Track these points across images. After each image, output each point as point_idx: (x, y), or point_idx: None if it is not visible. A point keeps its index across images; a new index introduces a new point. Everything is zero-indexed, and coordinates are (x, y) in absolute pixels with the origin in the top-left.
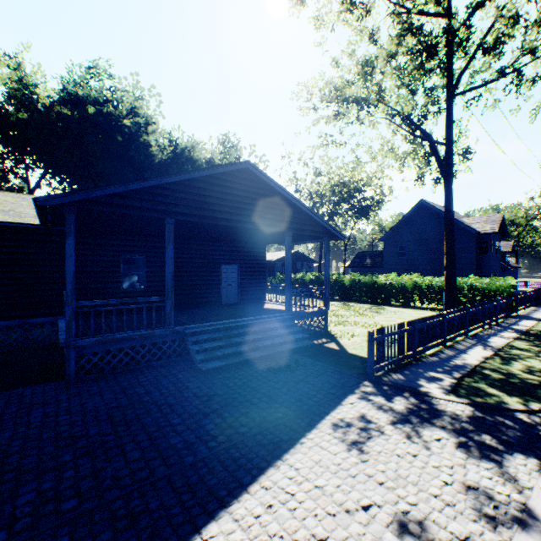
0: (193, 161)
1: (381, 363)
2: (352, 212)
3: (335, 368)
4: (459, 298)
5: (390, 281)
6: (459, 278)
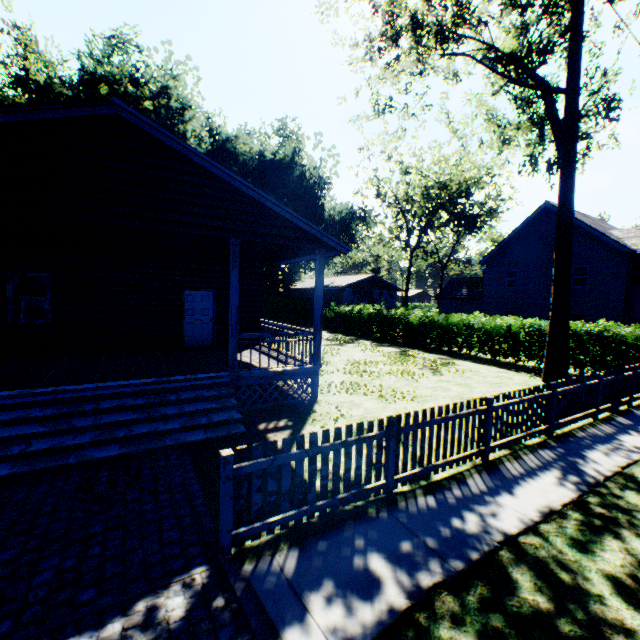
0: (236, 155)
1: (272, 518)
2: (454, 224)
3: (204, 504)
4: (575, 356)
5: (472, 322)
6: (580, 323)
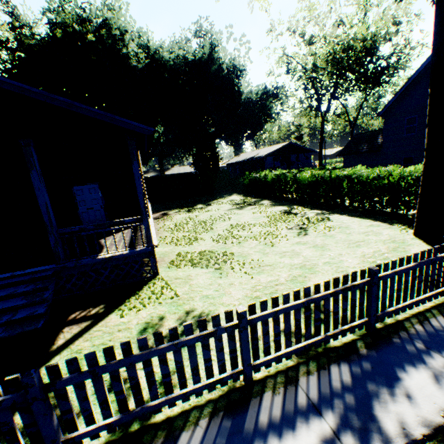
0: (164, 63)
1: None
2: (362, 83)
3: None
4: None
5: (352, 176)
6: None
